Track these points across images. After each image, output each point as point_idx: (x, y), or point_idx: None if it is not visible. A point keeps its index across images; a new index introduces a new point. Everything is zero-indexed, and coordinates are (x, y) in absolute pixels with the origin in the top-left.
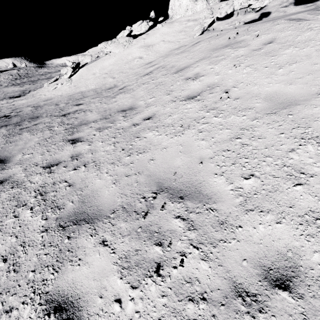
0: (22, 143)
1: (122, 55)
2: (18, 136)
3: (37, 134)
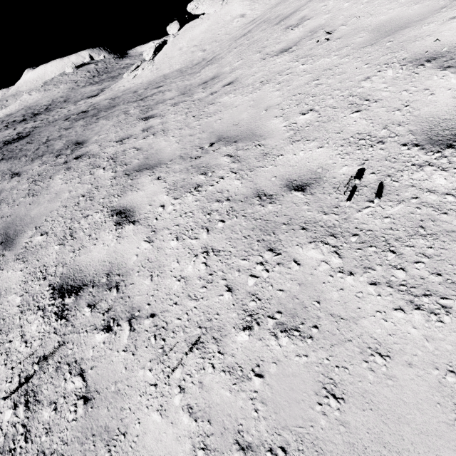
0: (98, 128)
1: (218, 16)
2: (94, 124)
3: (113, 119)
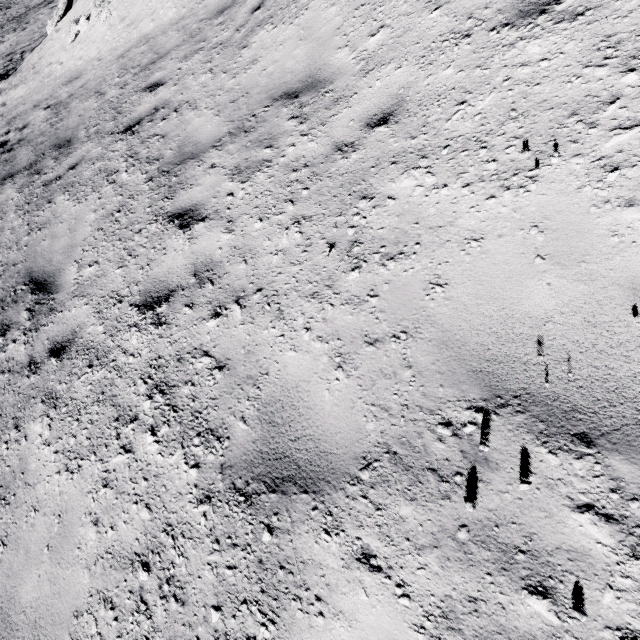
0: (63, 229)
1: None
2: (48, 209)
3: (87, 198)
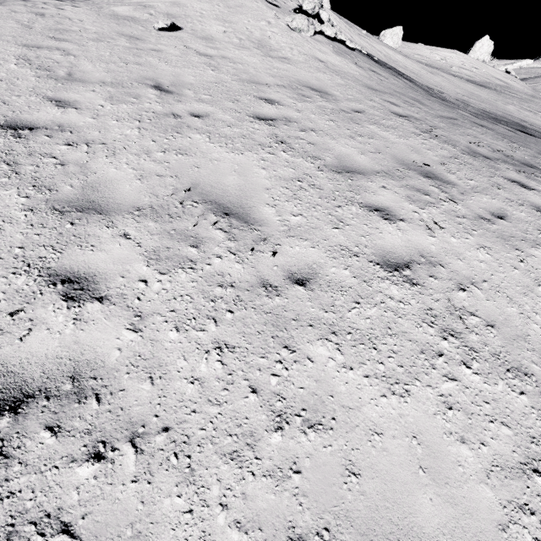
0: None
1: None
2: None
3: None
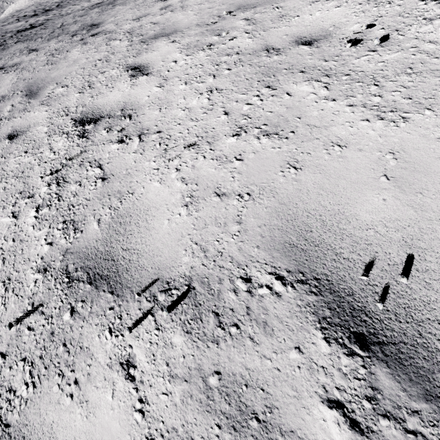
0: (114, 12)
1: None
2: (110, 10)
3: (130, 4)
